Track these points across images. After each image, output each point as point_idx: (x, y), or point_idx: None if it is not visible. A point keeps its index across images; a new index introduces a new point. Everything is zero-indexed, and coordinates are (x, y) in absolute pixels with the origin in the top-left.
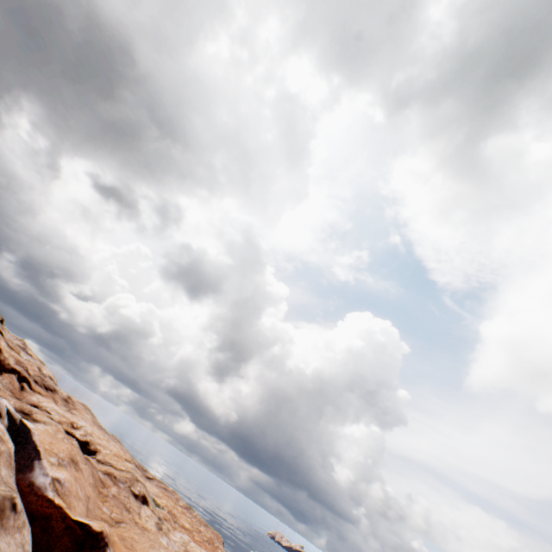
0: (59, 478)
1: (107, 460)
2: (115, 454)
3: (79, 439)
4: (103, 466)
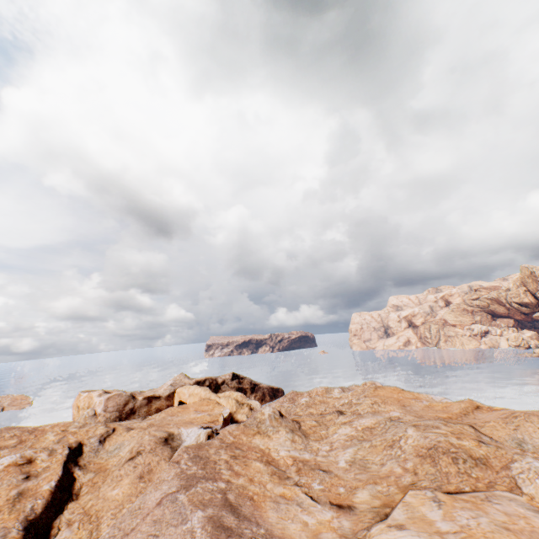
0: (207, 425)
1: (97, 435)
2: (74, 434)
3: (69, 452)
4: (117, 433)
